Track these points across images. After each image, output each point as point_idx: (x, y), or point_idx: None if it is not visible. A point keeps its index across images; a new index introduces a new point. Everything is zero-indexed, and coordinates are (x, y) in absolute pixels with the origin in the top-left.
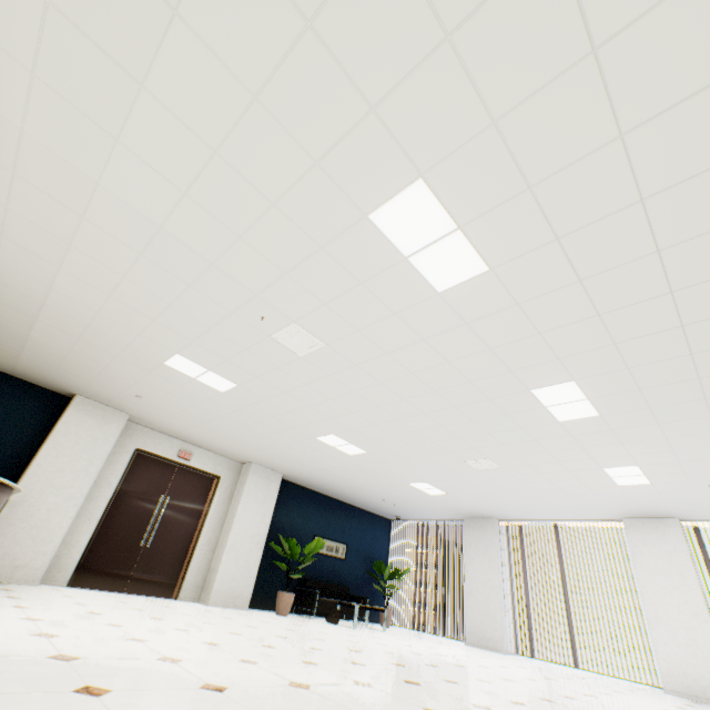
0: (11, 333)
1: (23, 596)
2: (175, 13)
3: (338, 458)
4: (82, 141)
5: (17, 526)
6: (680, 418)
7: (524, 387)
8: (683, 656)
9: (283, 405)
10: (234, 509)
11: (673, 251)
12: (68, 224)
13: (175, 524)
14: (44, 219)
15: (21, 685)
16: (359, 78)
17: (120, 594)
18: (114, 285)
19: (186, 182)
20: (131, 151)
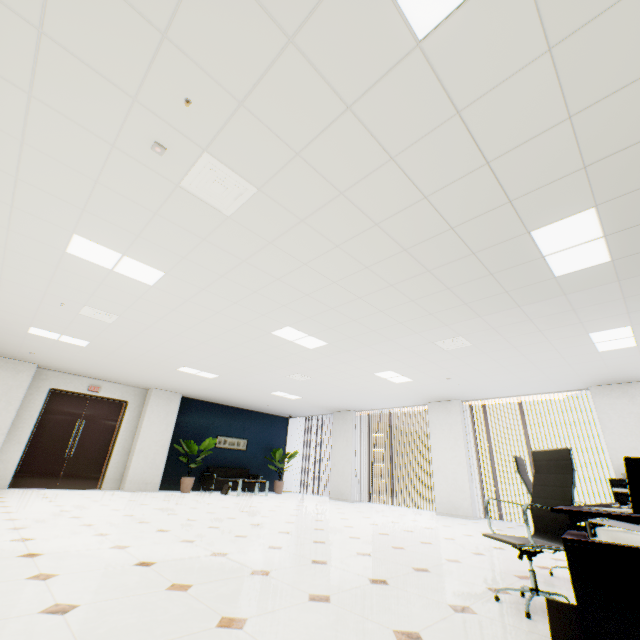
0: None
1: None
2: None
3: (206, 381)
4: None
5: None
6: (376, 342)
7: (265, 331)
8: (449, 490)
9: (133, 351)
10: (141, 424)
11: (252, 260)
12: None
13: (93, 439)
14: None
15: None
16: None
17: (51, 489)
18: None
19: None
20: None
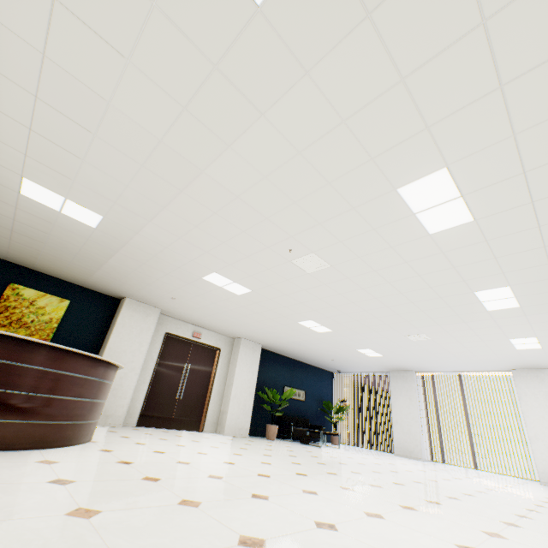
0: (93, 260)
1: (128, 435)
2: (306, 74)
3: (309, 335)
4: (202, 147)
5: None
6: None
7: (469, 290)
8: None
9: (281, 302)
10: (233, 371)
11: None
12: (168, 195)
13: (195, 382)
14: (152, 192)
15: (225, 494)
16: (425, 110)
17: (169, 430)
18: (186, 231)
19: (269, 170)
20: (236, 152)
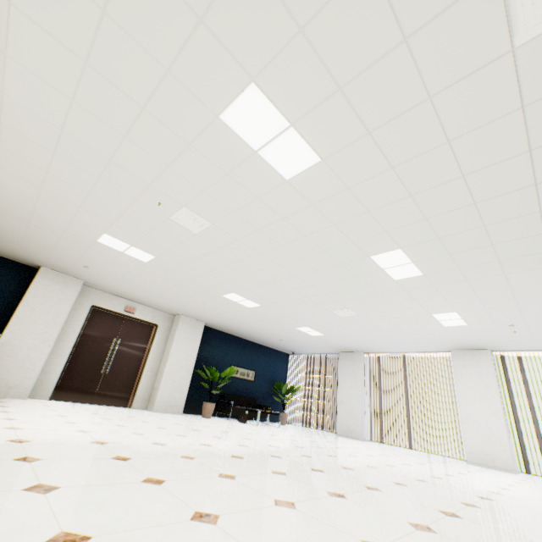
0: None
1: (12, 405)
2: None
3: (242, 310)
4: None
5: (7, 360)
6: (482, 276)
7: (364, 254)
8: (482, 440)
9: (192, 271)
10: (169, 347)
11: (460, 141)
12: None
13: (126, 358)
14: None
15: None
16: None
17: (88, 404)
18: (42, 179)
19: (71, 90)
20: (19, 63)
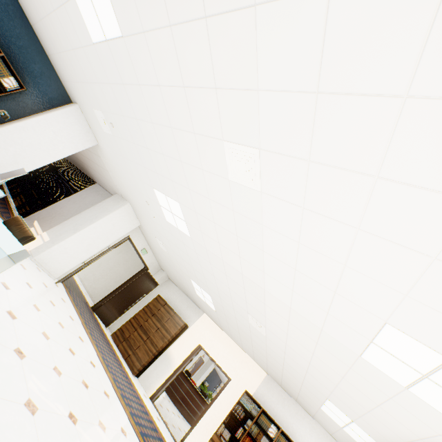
0: None
1: None
2: None
3: None
4: None
5: None
6: None
7: None
8: None
9: None
10: (202, 373)
11: None
12: None
13: (191, 371)
14: None
15: None
16: None
17: None
18: None
19: None
20: None
